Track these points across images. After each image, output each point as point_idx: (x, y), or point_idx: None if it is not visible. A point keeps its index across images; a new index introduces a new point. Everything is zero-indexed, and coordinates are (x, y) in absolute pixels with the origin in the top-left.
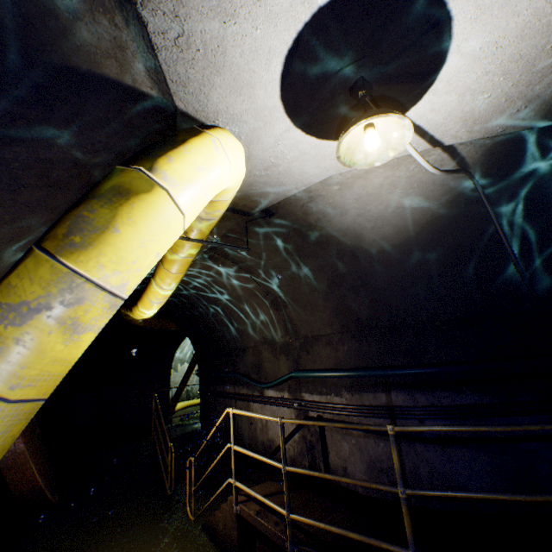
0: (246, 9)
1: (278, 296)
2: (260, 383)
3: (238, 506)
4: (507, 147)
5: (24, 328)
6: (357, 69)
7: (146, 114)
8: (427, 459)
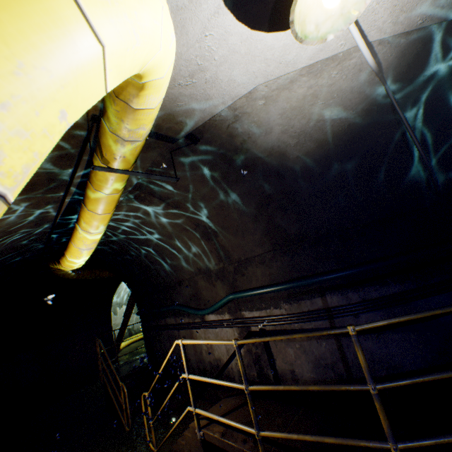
0: None
1: (208, 227)
2: (200, 310)
3: (202, 432)
4: (417, 48)
5: None
6: None
7: None
8: (366, 348)
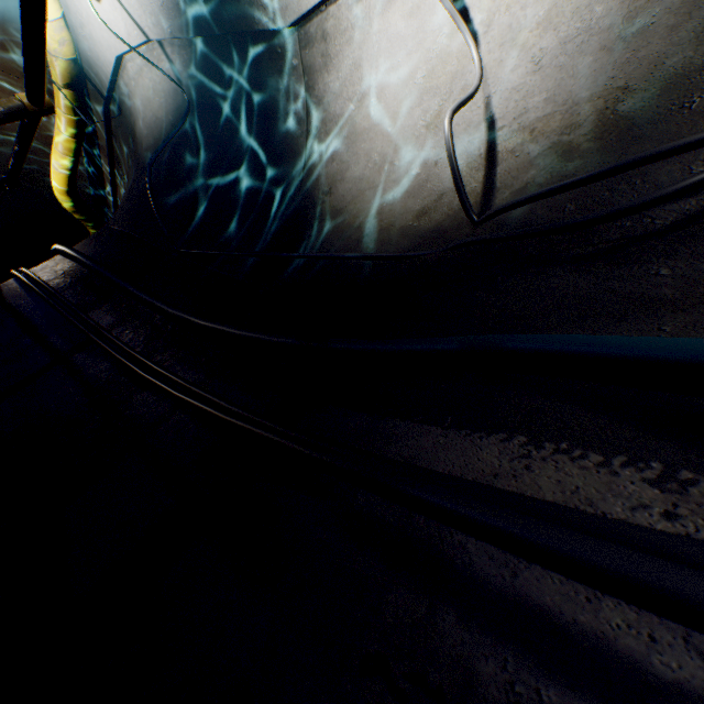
0: None
1: None
2: None
3: None
4: (199, 70)
5: None
6: None
7: None
8: None
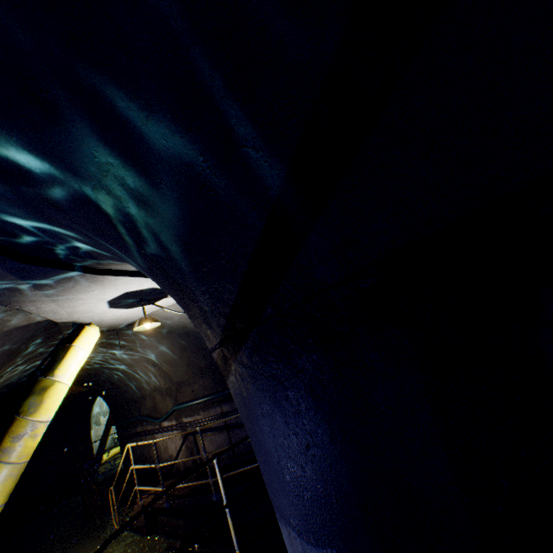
0: (81, 304)
1: (155, 360)
2: (158, 419)
3: (142, 500)
4: None
5: (21, 441)
6: (137, 298)
7: (42, 324)
8: (241, 435)
